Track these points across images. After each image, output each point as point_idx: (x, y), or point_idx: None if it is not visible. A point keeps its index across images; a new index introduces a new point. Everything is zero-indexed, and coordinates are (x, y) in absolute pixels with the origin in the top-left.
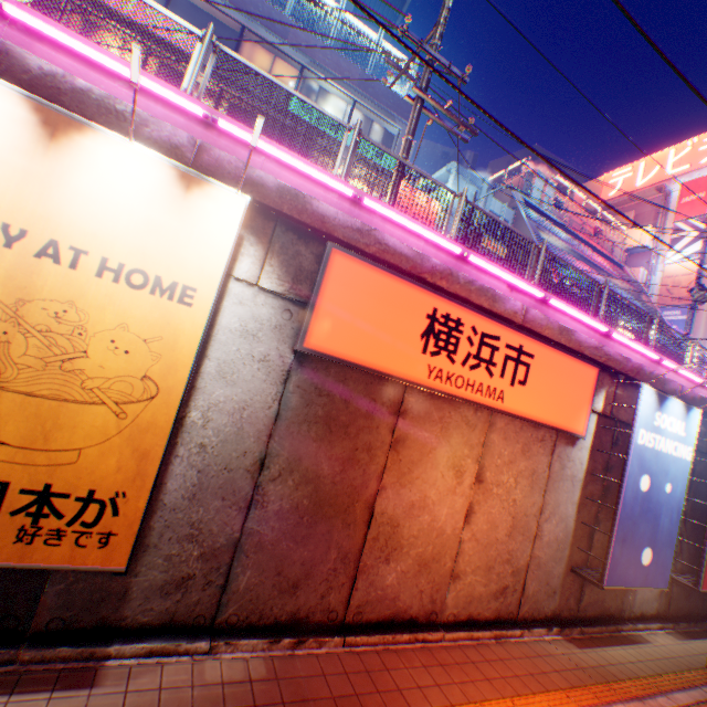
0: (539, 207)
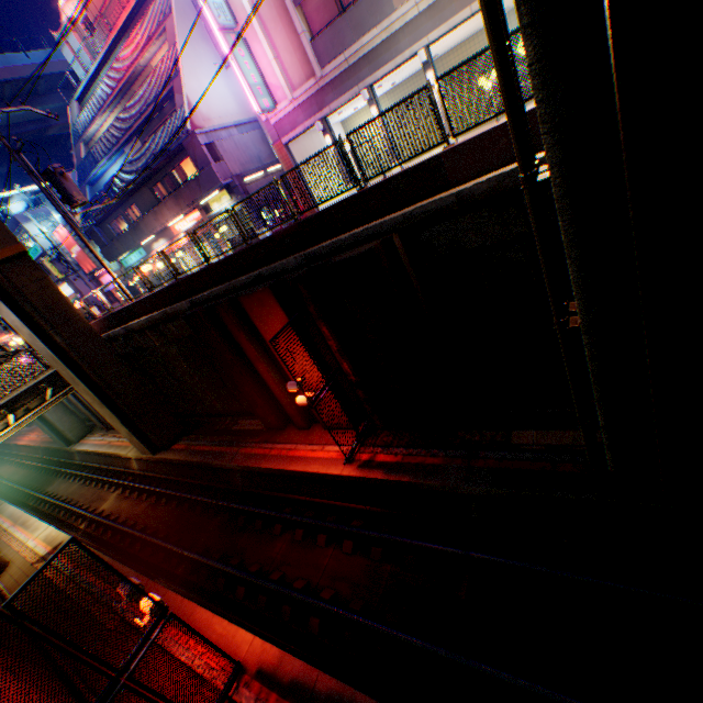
0: (85, 81)
